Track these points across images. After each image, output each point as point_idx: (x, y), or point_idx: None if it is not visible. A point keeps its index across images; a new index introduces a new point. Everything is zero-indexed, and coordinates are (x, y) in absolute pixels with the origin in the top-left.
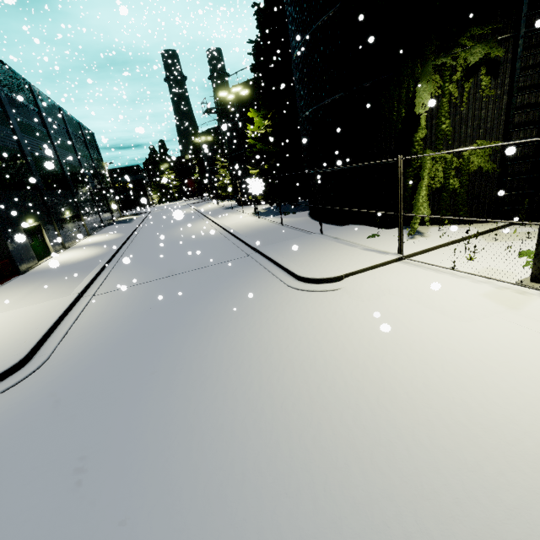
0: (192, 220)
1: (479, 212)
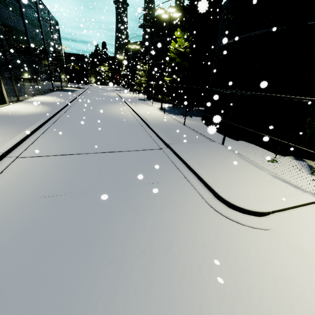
0: (115, 102)
1: None
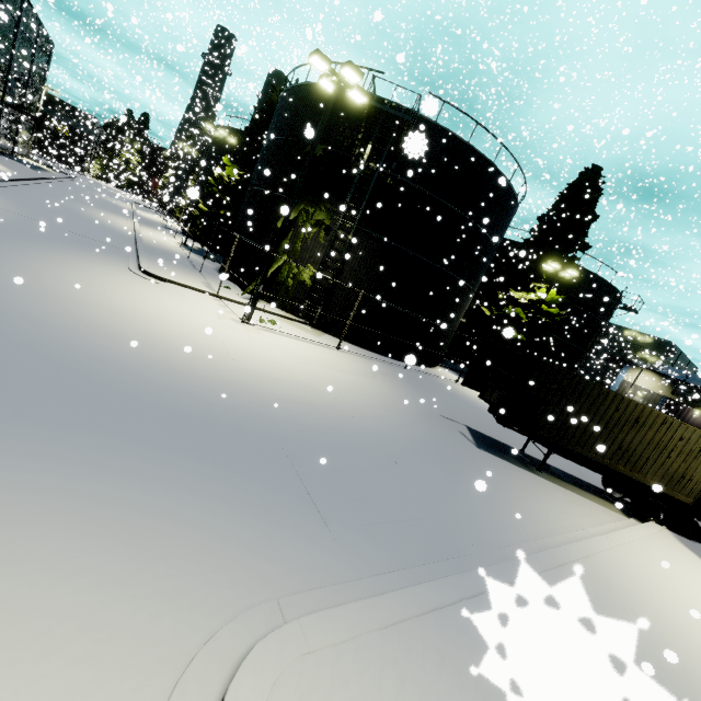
0: (116, 212)
1: (296, 308)
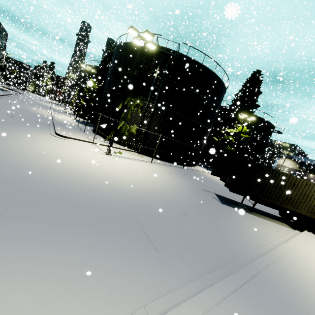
0: (42, 108)
1: (130, 145)
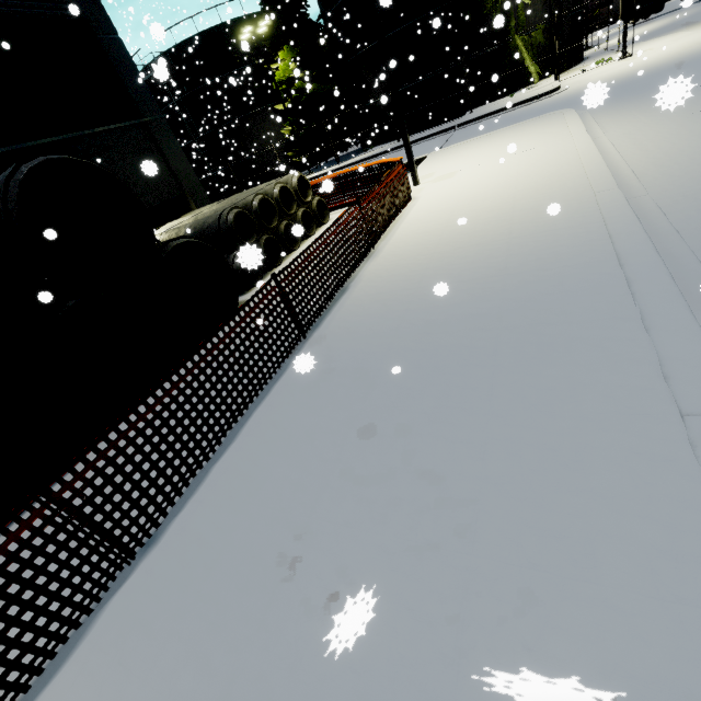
0: None
1: (542, 72)
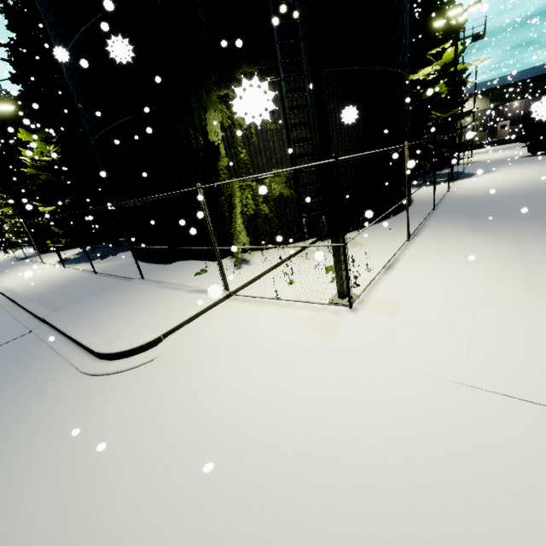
0: None
1: (291, 233)
